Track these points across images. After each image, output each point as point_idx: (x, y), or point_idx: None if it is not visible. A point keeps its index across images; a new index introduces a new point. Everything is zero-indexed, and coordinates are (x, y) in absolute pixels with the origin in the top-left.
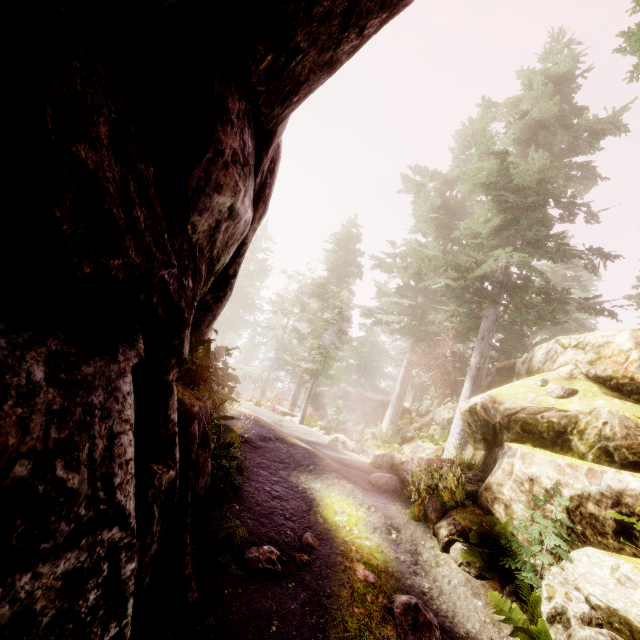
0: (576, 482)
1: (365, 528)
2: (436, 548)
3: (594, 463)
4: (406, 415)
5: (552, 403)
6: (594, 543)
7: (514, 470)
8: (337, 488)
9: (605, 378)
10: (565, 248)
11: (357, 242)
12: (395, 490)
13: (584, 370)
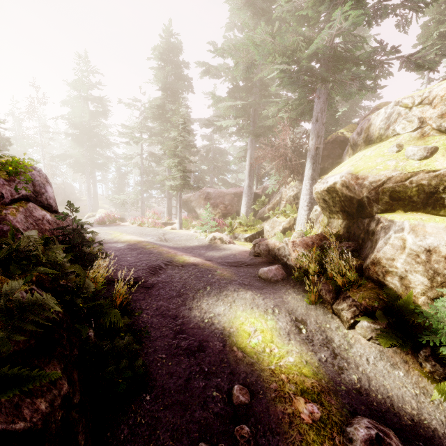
0: None
1: (281, 340)
2: (341, 327)
3: None
4: (258, 200)
5: (417, 166)
6: None
7: (407, 245)
8: (239, 303)
9: None
10: (385, 4)
11: (179, 53)
12: (283, 278)
13: (435, 125)
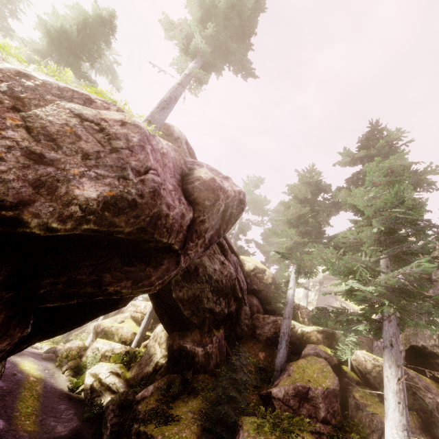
0: (106, 347)
1: (36, 370)
2: (61, 373)
3: (116, 342)
4: None
5: (116, 325)
6: (104, 362)
7: (93, 346)
8: (27, 359)
9: (134, 317)
10: None
11: None
12: (52, 359)
13: (131, 314)
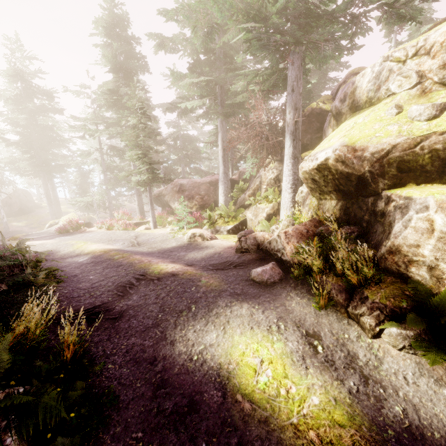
0: None
1: (296, 371)
2: (363, 336)
3: None
4: (236, 186)
5: (426, 128)
6: None
7: (436, 227)
8: (235, 324)
9: None
10: None
11: (127, 26)
12: (281, 278)
13: (437, 78)
